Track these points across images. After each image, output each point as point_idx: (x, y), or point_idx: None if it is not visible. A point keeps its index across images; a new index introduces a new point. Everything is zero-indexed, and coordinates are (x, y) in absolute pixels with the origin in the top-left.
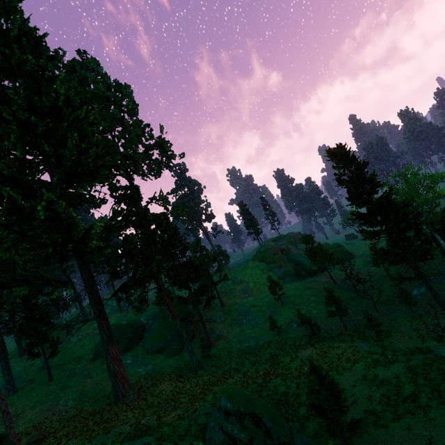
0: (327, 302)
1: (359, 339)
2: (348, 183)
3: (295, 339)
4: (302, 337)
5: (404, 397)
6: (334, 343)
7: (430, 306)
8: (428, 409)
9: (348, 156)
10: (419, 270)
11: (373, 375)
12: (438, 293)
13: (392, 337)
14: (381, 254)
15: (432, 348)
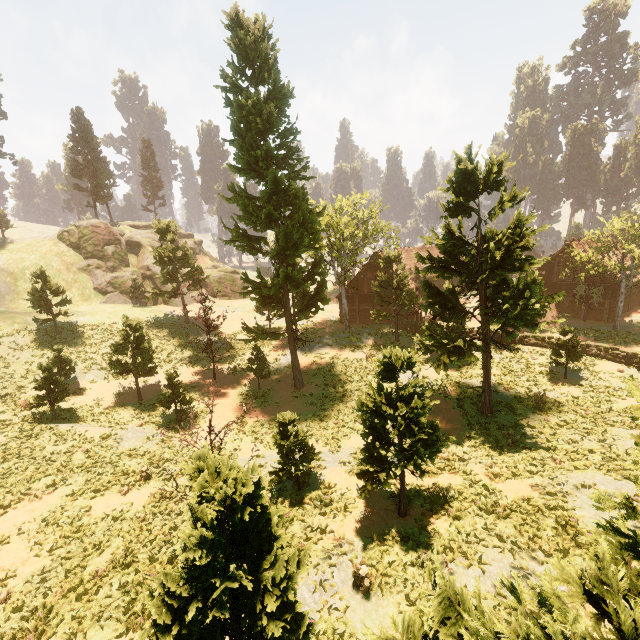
0: (117, 345)
1: (143, 422)
2: (239, 109)
3: (7, 408)
4: (32, 405)
5: (77, 581)
6: (74, 427)
7: (285, 382)
8: (86, 628)
9: (265, 51)
10: (291, 326)
11: (74, 512)
12: (305, 366)
13: (200, 424)
14: (242, 278)
15: (239, 450)
